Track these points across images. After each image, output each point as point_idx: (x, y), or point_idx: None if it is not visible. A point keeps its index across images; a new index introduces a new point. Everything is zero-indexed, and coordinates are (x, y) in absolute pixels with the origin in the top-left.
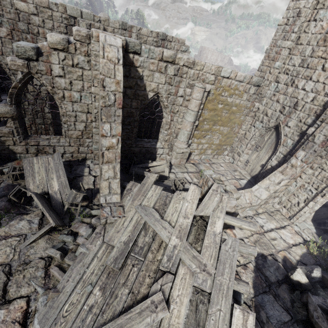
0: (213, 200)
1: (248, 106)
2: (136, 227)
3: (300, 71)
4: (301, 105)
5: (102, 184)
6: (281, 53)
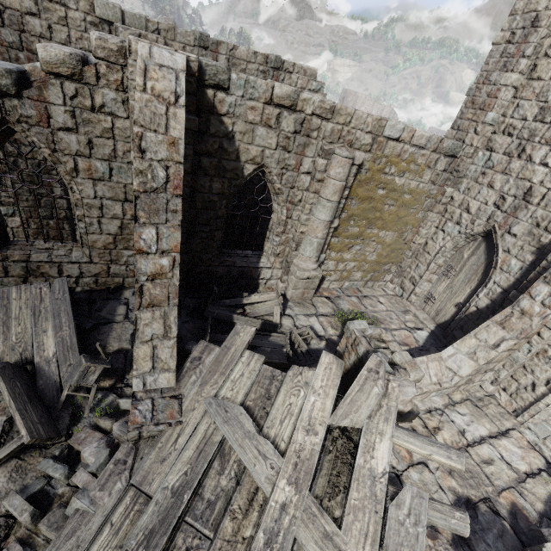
0: (370, 392)
1: (432, 194)
2: (202, 451)
3: (536, 130)
4: (538, 195)
5: (138, 352)
6: (499, 96)
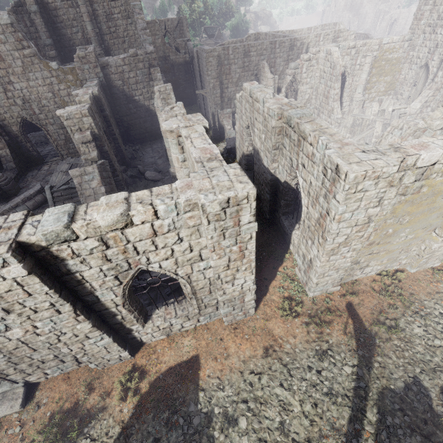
0: (386, 102)
1: (404, 57)
2: (354, 120)
3: (437, 23)
4: (439, 45)
5: (334, 110)
6: (424, 15)
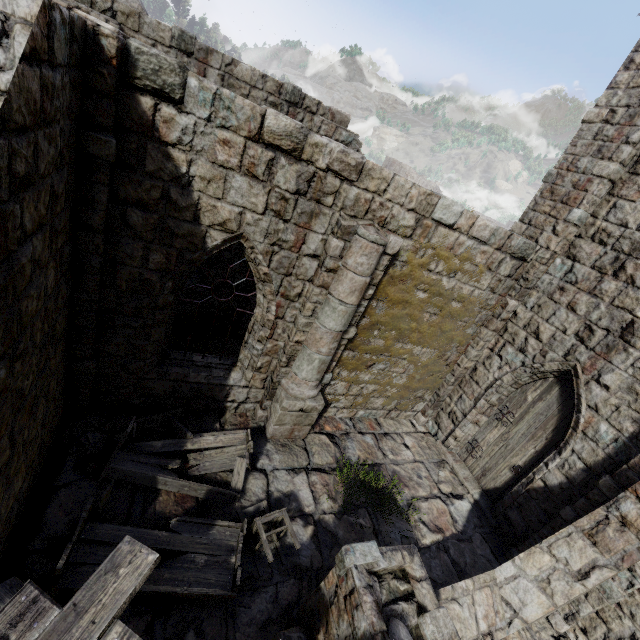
0: None
1: (490, 305)
2: None
3: None
4: None
5: None
6: (590, 189)
